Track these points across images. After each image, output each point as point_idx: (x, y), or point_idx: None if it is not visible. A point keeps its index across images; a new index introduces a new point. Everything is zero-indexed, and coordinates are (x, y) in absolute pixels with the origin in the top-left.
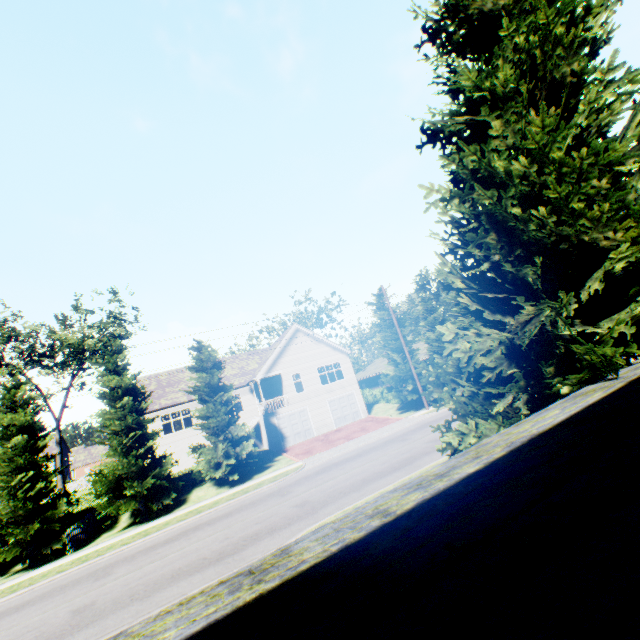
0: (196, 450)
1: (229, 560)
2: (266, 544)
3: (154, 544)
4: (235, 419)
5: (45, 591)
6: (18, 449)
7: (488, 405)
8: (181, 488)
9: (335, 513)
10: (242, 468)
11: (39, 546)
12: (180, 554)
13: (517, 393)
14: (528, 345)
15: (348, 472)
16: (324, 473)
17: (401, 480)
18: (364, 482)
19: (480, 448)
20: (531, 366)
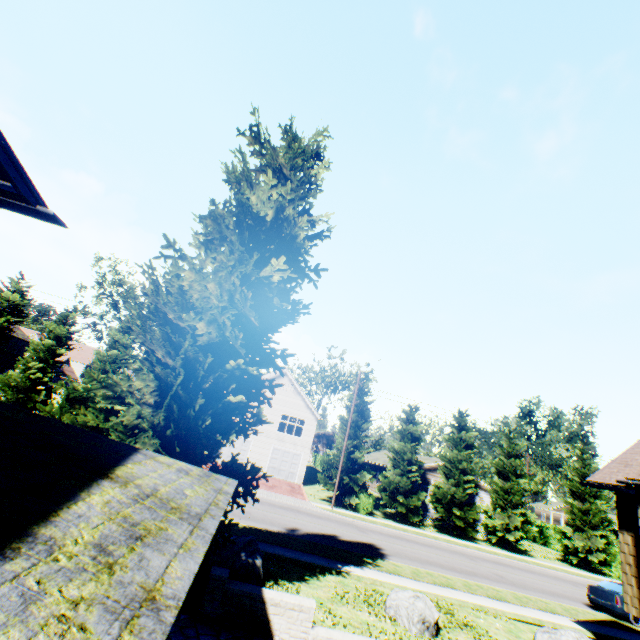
0: None
1: None
2: None
3: None
4: None
5: None
6: (47, 347)
7: None
8: None
9: None
10: None
11: None
12: None
13: None
14: None
15: None
16: None
17: None
18: None
19: None
20: None
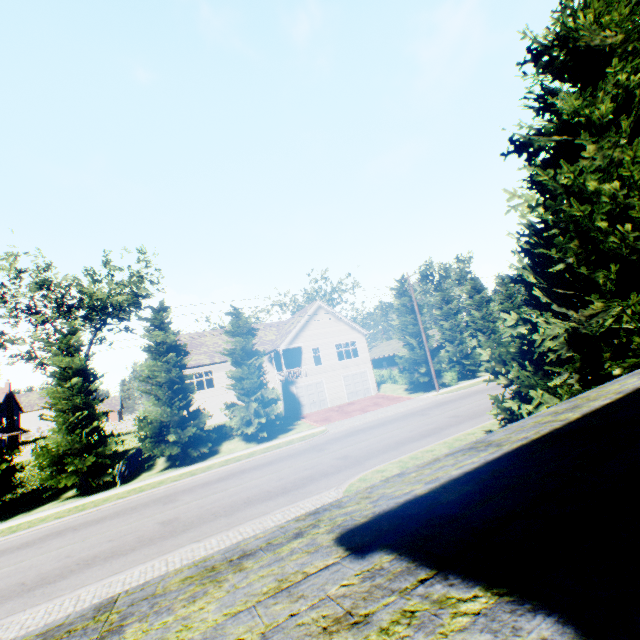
0: (229, 407)
1: (295, 493)
2: (326, 483)
3: (206, 481)
4: (266, 383)
5: (116, 510)
6: (74, 390)
7: (547, 380)
8: (210, 441)
9: (383, 464)
10: (266, 428)
11: (90, 477)
12: (241, 488)
13: (571, 373)
14: (585, 335)
15: (378, 436)
16: (353, 436)
17: (437, 443)
18: (399, 444)
19: (584, 398)
20: (586, 352)
